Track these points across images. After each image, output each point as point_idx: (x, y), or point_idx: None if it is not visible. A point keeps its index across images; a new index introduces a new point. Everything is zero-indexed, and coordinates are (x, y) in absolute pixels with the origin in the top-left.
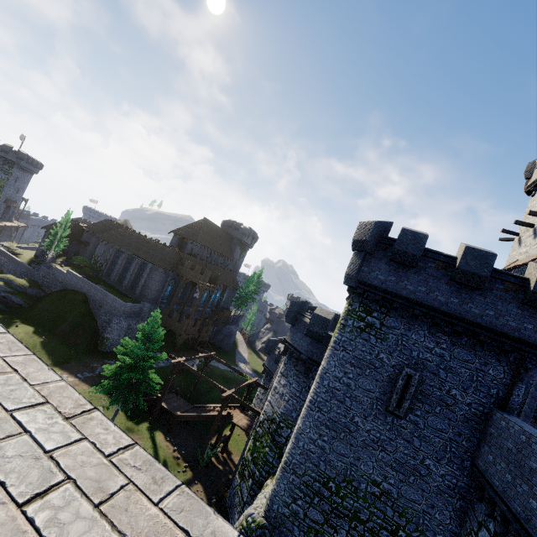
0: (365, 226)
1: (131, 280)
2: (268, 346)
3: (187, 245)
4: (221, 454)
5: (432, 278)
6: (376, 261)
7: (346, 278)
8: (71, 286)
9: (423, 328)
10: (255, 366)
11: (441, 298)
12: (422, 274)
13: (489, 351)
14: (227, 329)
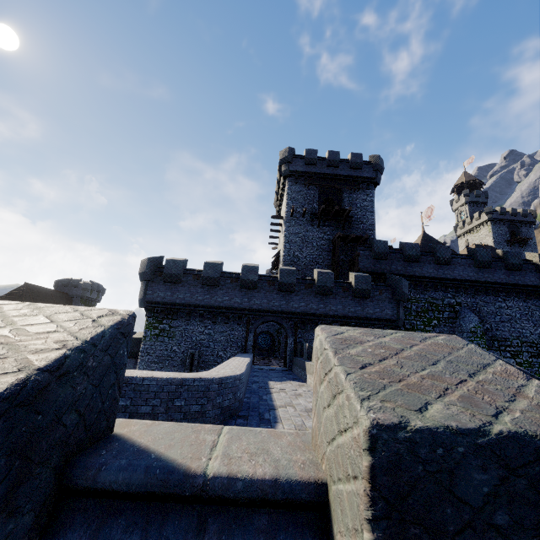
0: (144, 262)
1: None
2: None
3: None
4: None
5: (193, 287)
6: (156, 285)
7: (139, 303)
8: None
9: (196, 320)
10: None
11: (200, 297)
12: (186, 286)
13: (233, 321)
14: None
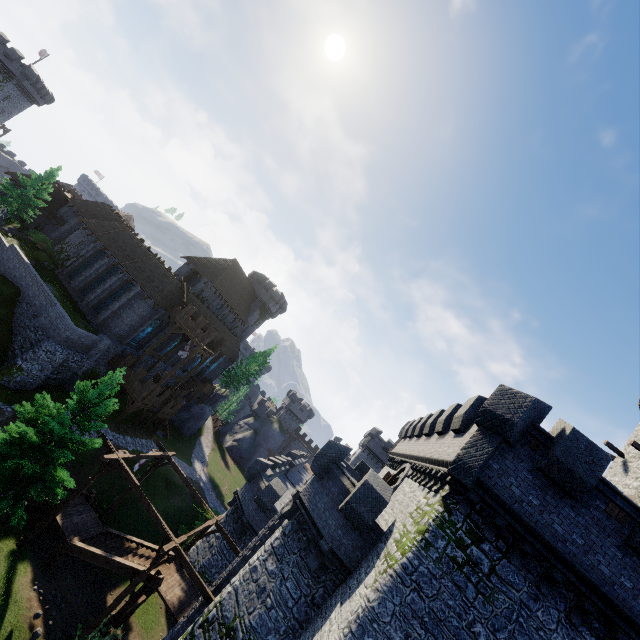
0: (512, 396)
1: (100, 297)
2: (254, 468)
3: (198, 282)
4: (113, 628)
5: (597, 528)
6: (515, 459)
7: (455, 465)
8: (6, 269)
9: (558, 606)
10: (214, 471)
11: (606, 569)
12: (583, 514)
13: None
14: (200, 408)
